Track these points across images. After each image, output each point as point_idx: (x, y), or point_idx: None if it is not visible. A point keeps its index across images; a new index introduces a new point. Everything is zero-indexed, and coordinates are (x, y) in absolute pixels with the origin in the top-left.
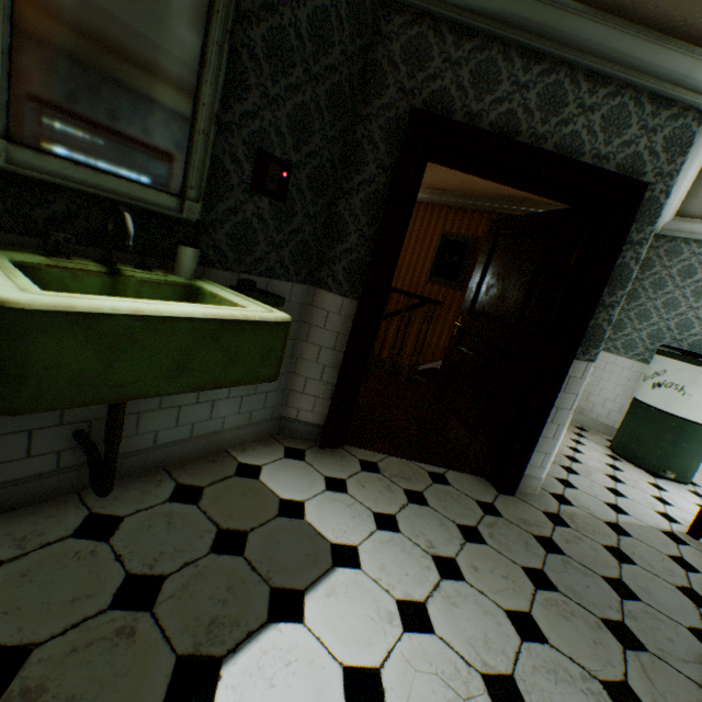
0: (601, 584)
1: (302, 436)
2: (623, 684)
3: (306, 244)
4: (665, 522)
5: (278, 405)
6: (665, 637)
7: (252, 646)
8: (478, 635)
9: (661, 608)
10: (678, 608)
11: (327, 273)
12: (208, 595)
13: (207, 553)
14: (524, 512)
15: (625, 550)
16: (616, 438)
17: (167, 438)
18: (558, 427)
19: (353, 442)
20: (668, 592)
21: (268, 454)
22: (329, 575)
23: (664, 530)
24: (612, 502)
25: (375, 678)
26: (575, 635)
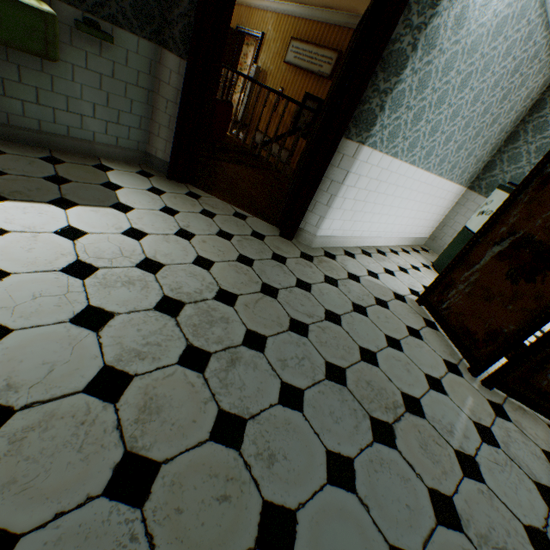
0: (291, 279)
1: (159, 170)
2: (234, 295)
3: (147, 2)
4: (406, 293)
5: (142, 142)
6: (299, 303)
7: (29, 204)
8: (166, 252)
9: (321, 300)
10: (335, 305)
11: (169, 36)
12: (25, 186)
13: (40, 178)
14: (285, 247)
15: (341, 283)
16: (439, 255)
17: (49, 129)
18: (332, 197)
19: (197, 186)
20: (340, 300)
21: (126, 168)
22: (102, 208)
23: (397, 293)
24: (375, 272)
25: (82, 234)
26: (232, 277)
